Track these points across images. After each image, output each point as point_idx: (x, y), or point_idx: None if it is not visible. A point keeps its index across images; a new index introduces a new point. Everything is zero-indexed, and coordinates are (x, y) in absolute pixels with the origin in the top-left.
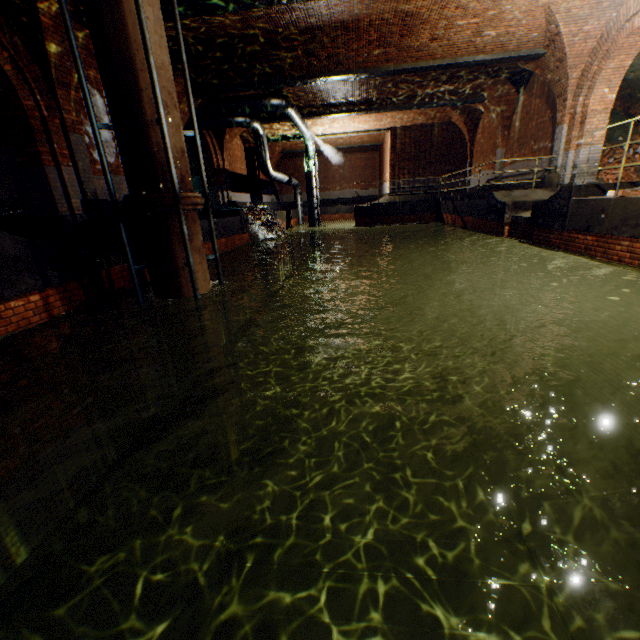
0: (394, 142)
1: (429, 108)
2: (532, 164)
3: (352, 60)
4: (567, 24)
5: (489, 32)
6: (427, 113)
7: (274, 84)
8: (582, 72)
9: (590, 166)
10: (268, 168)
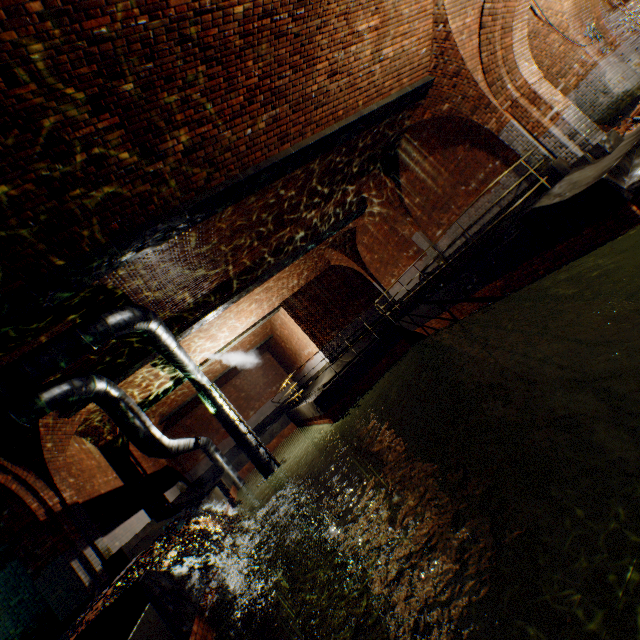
0: (294, 313)
1: (320, 243)
2: (485, 200)
3: (230, 151)
4: (453, 17)
5: (387, 50)
6: (308, 266)
7: (96, 258)
8: (485, 70)
9: (586, 125)
10: (158, 439)
